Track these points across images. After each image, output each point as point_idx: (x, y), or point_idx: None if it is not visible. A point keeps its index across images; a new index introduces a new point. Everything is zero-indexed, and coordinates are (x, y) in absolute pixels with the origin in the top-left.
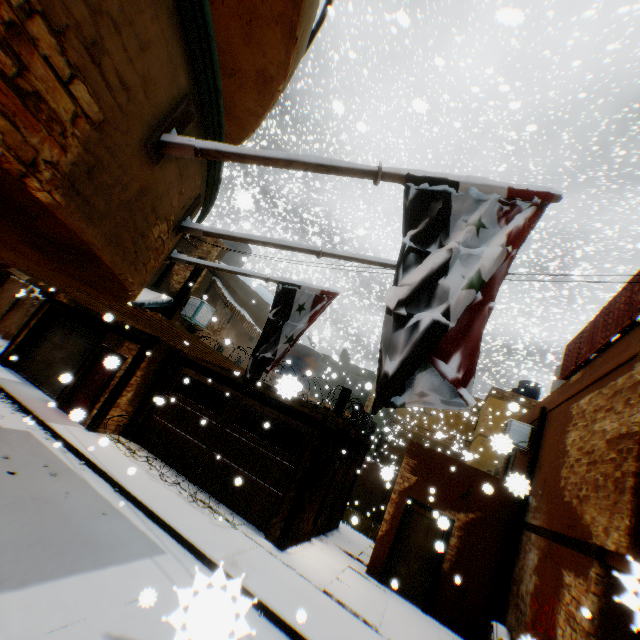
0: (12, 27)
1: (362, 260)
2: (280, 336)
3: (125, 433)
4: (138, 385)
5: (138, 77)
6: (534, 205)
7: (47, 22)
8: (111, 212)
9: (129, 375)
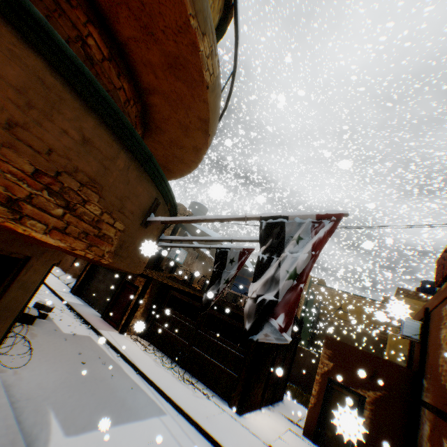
0: (97, 221)
1: (257, 241)
2: (220, 279)
3: (140, 334)
4: (146, 303)
5: (136, 206)
6: (333, 221)
7: (107, 212)
8: (129, 254)
9: (140, 298)
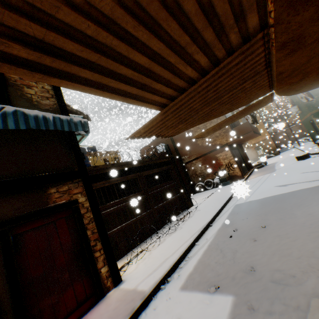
0: None
1: None
2: None
3: None
4: None
5: None
6: None
7: None
8: None
9: (98, 210)
